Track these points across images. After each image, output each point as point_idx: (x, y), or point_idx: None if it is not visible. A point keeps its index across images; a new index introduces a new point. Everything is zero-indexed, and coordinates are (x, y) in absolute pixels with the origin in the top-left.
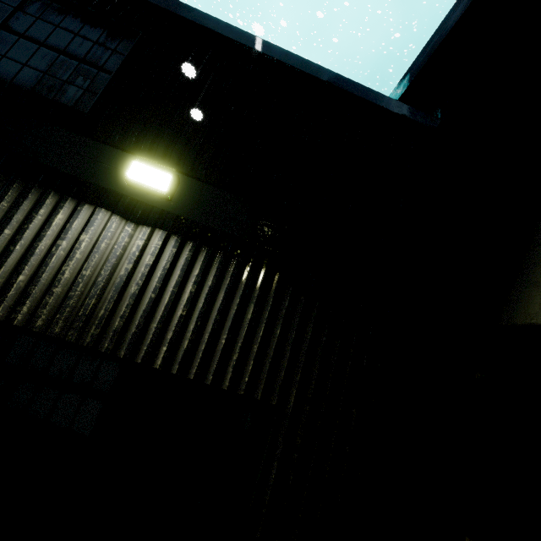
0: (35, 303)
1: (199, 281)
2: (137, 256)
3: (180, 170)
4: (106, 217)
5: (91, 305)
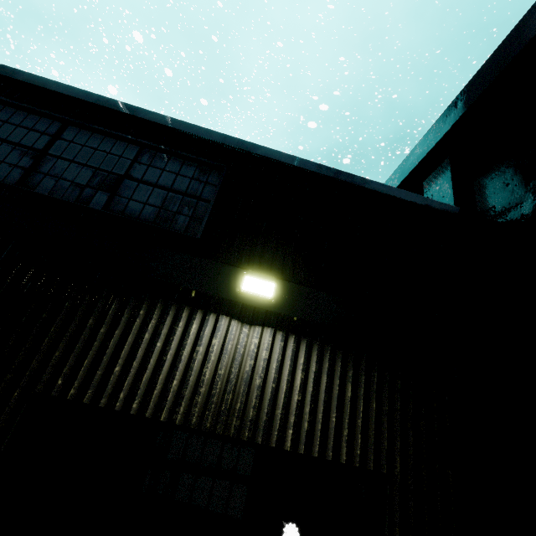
0: (189, 403)
1: (305, 368)
2: (256, 352)
3: (275, 276)
4: (228, 322)
5: (230, 400)
